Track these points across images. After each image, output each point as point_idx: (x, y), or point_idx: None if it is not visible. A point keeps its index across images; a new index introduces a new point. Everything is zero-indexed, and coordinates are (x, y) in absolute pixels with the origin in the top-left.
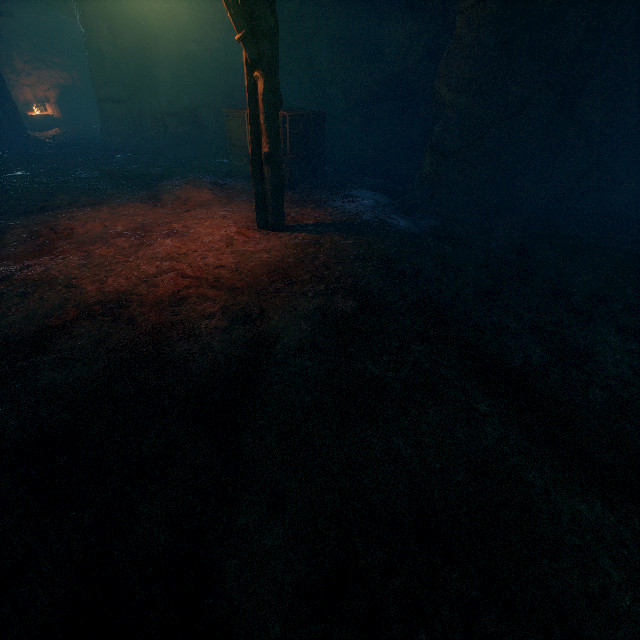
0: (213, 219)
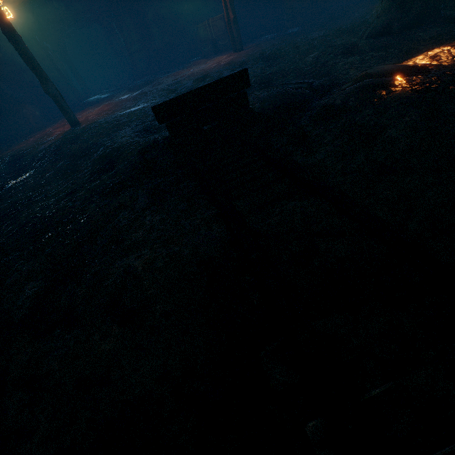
0: (217, 58)
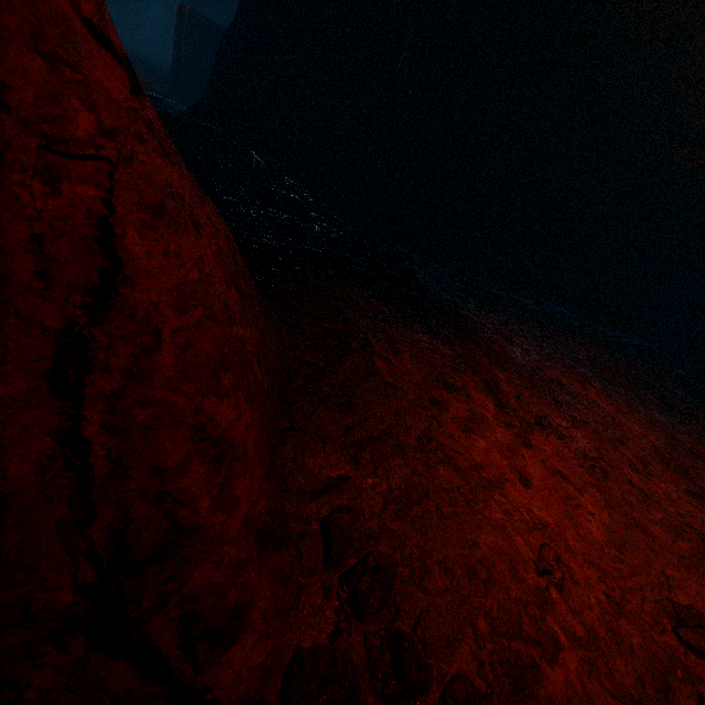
0: None
